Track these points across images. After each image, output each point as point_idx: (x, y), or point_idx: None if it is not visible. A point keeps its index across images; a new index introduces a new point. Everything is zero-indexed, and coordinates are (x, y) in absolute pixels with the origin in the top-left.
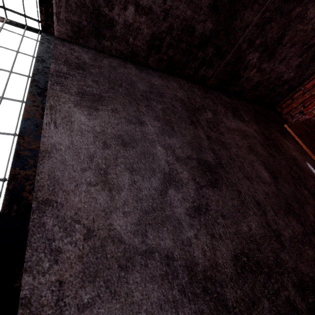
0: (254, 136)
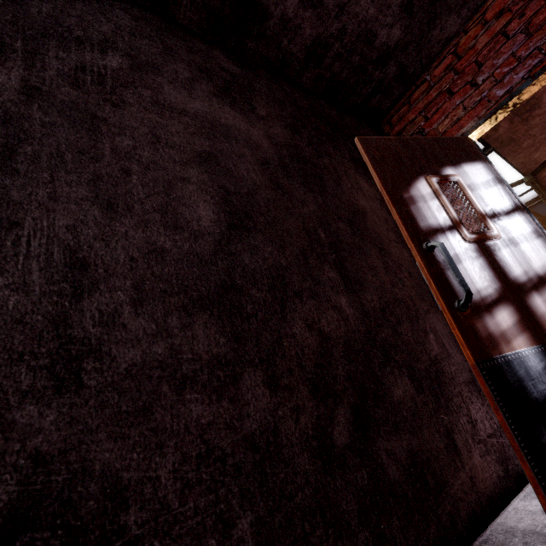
0: (253, 142)
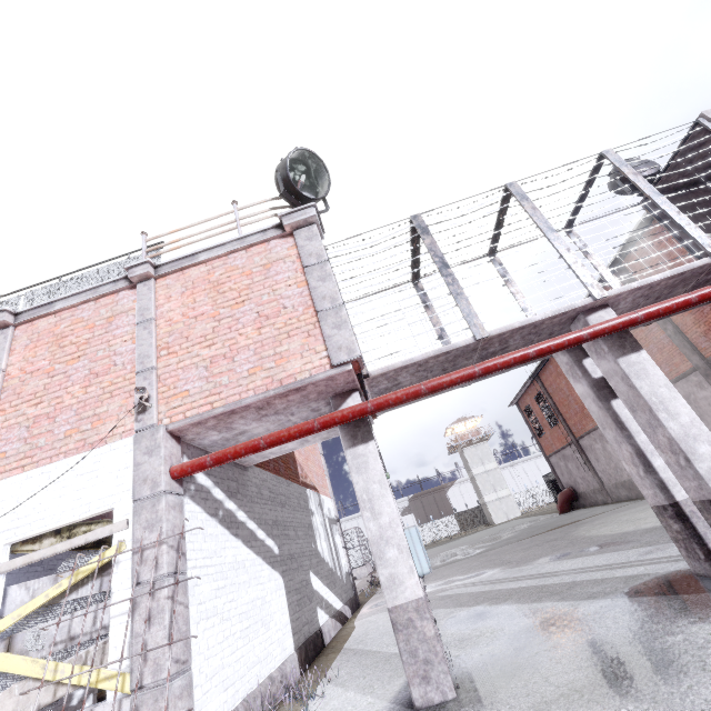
0: None
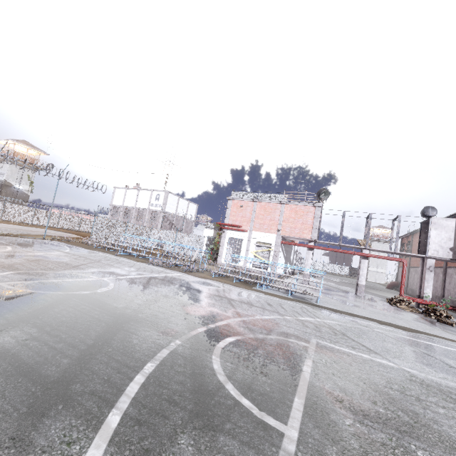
0: None
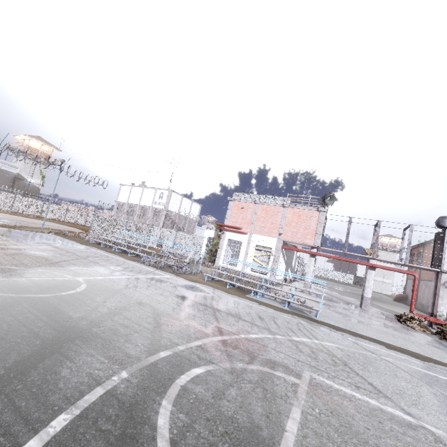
0: None
